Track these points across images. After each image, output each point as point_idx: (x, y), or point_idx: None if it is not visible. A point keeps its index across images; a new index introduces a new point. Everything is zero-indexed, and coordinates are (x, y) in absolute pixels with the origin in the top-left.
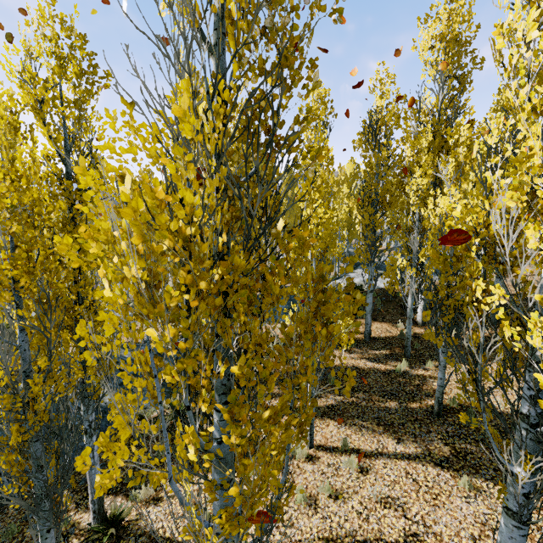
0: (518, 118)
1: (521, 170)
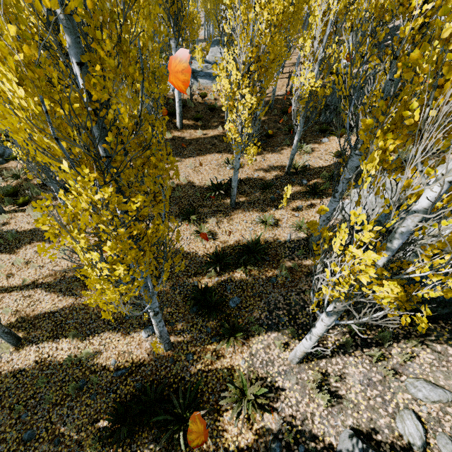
0: None
1: None
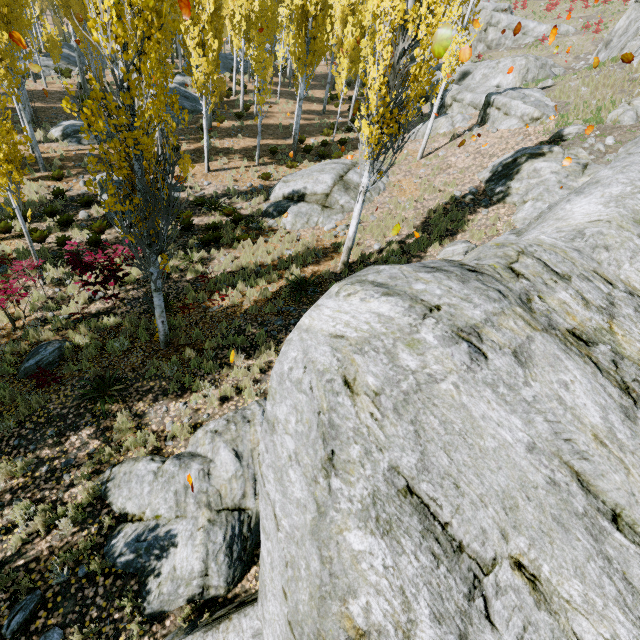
0: (336, 1)
1: (335, 12)
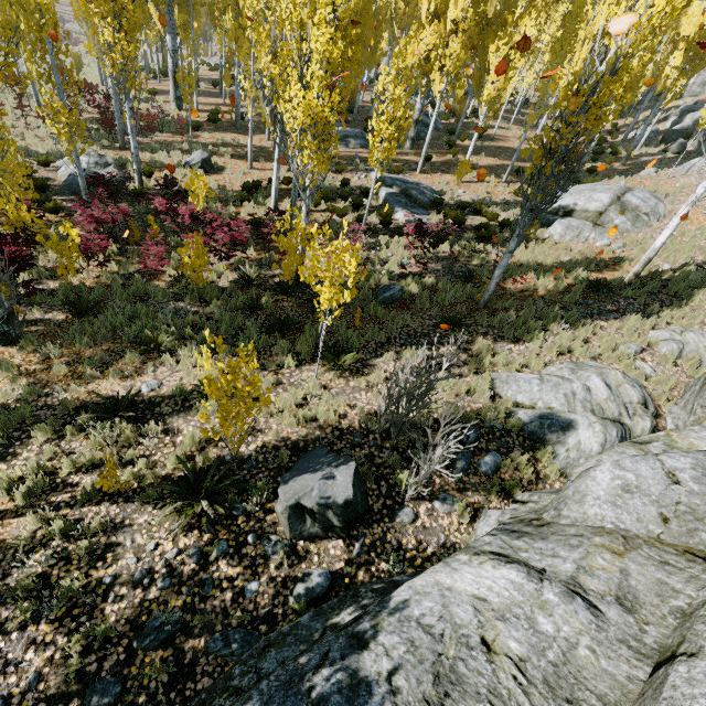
0: None
1: None
